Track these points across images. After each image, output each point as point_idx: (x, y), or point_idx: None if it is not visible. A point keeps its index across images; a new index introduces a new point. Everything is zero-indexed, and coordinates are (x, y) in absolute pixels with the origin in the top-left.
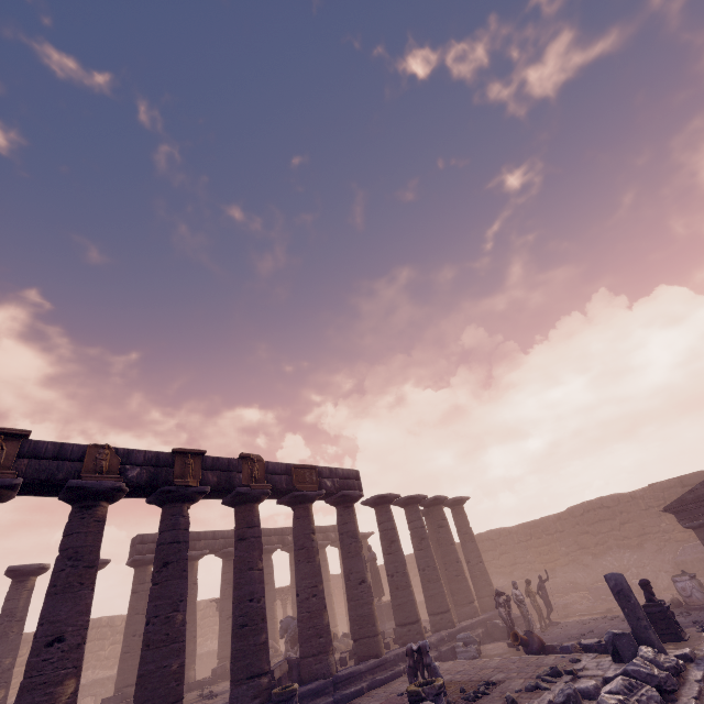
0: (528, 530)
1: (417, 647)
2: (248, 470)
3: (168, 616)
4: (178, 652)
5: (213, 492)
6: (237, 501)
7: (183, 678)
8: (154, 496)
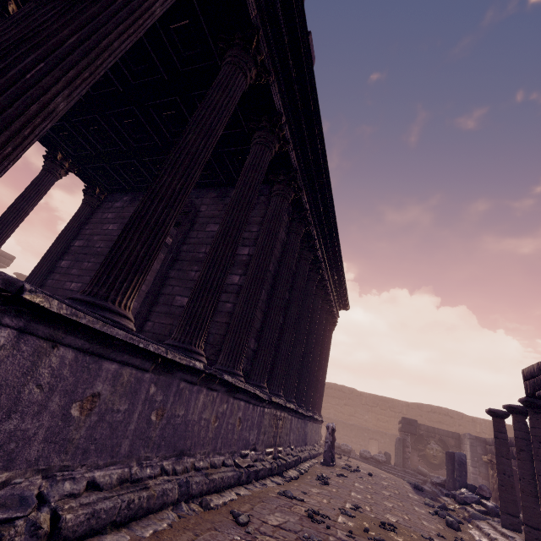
0: None
1: None
2: None
3: None
4: None
5: None
6: None
7: None
8: None
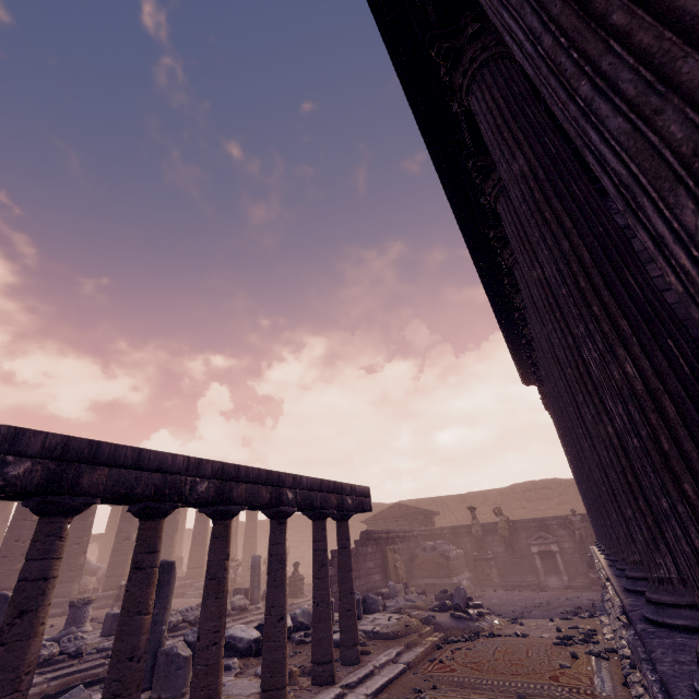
0: None
1: (124, 583)
2: None
3: None
4: None
5: None
6: None
7: None
8: None
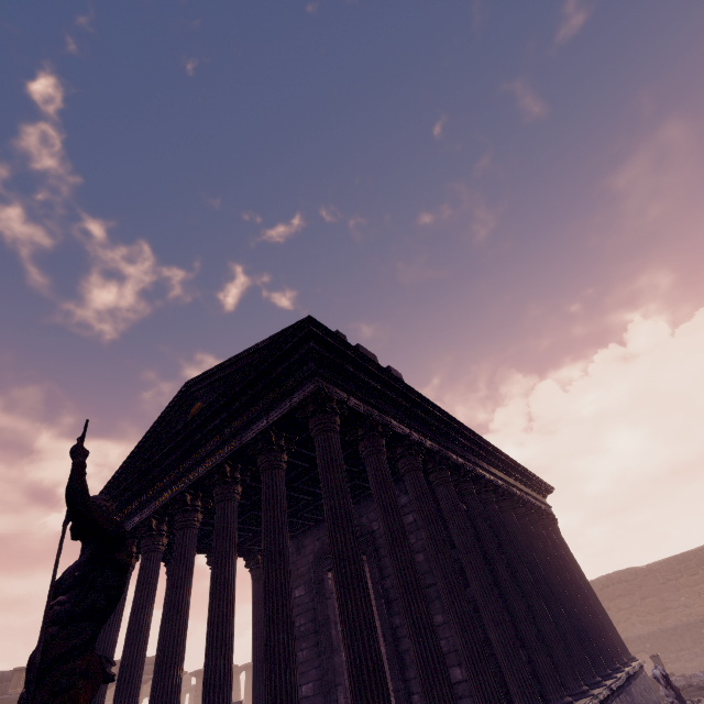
0: None
1: None
2: None
3: None
4: None
5: None
6: None
7: None
8: None
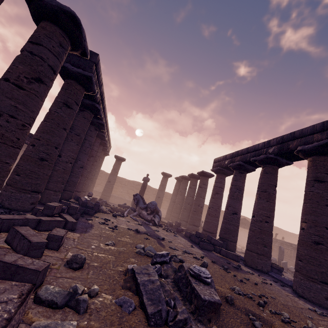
0: None
1: None
2: None
3: None
4: None
5: (299, 157)
6: (283, 165)
7: None
8: None
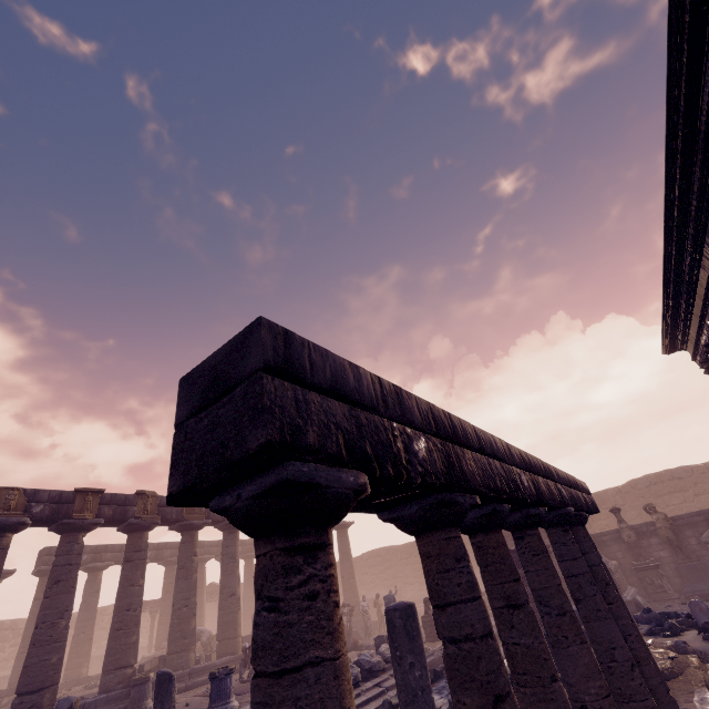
0: (409, 549)
1: (249, 645)
2: (142, 504)
3: (54, 622)
4: (59, 649)
5: (109, 522)
6: (129, 529)
7: (60, 668)
8: (55, 527)
